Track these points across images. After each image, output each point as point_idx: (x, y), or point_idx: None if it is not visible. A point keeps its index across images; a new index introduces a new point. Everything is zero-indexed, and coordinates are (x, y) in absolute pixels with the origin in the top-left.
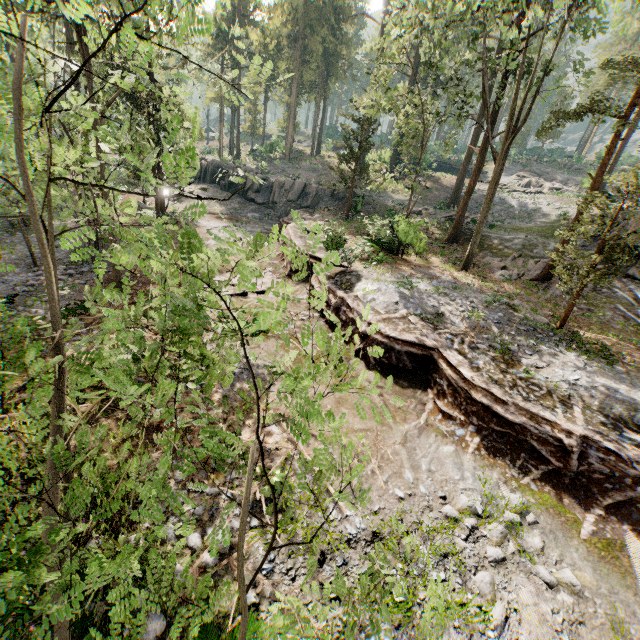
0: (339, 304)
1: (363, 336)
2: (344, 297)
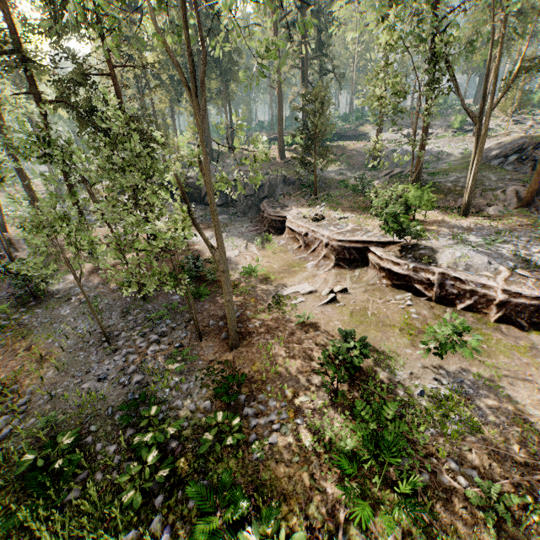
0: (440, 279)
1: (501, 304)
2: (444, 272)
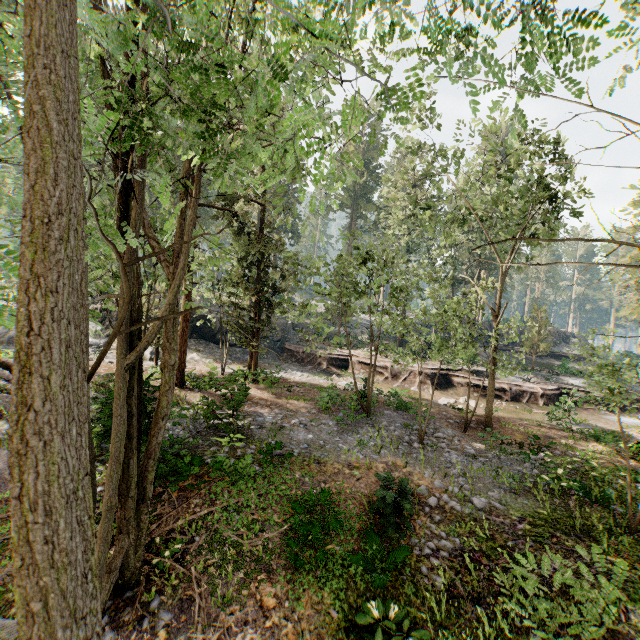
0: (509, 387)
1: (542, 395)
2: (509, 382)
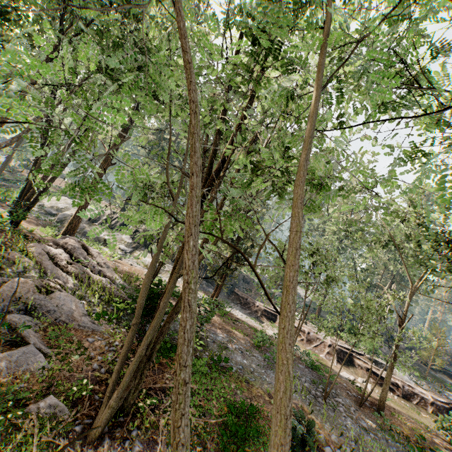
0: (402, 384)
1: (432, 403)
2: (403, 380)
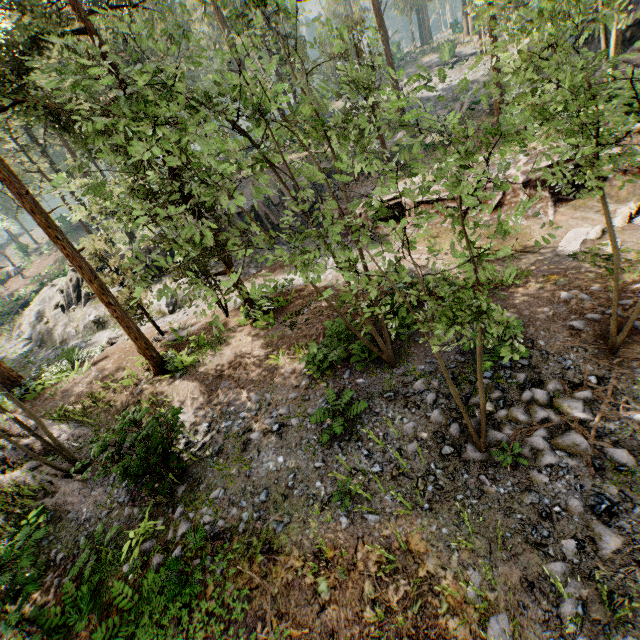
0: None
1: None
2: None
